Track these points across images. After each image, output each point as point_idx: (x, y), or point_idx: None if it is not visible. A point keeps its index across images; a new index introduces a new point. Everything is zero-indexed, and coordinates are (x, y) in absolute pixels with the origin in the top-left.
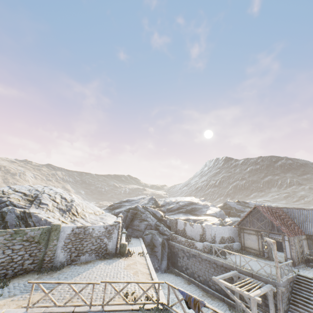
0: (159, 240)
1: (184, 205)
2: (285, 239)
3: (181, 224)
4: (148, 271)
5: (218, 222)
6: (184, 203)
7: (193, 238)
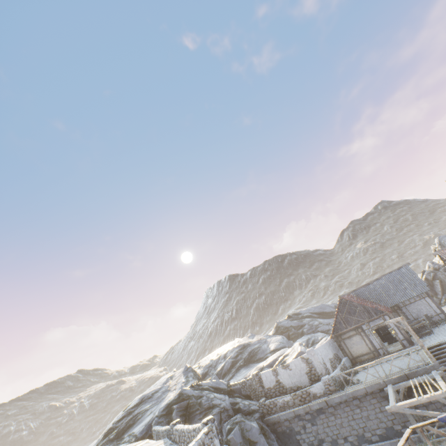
0: (255, 426)
1: (237, 355)
2: (387, 319)
3: (269, 377)
4: None
5: (303, 347)
6: (235, 351)
7: (299, 386)
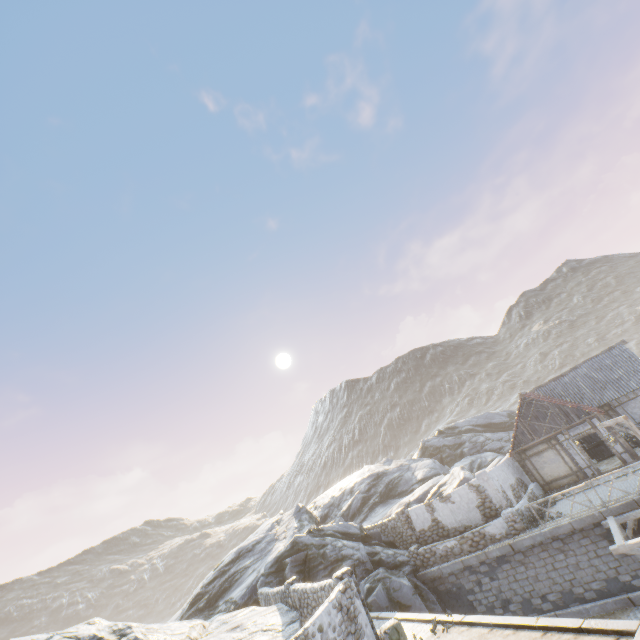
0: (406, 584)
1: (369, 488)
2: (595, 424)
3: (422, 514)
4: (529, 632)
5: (467, 471)
6: (365, 483)
7: (467, 525)
